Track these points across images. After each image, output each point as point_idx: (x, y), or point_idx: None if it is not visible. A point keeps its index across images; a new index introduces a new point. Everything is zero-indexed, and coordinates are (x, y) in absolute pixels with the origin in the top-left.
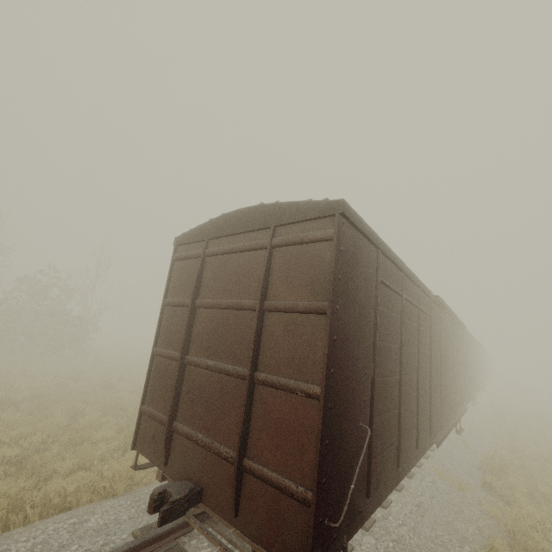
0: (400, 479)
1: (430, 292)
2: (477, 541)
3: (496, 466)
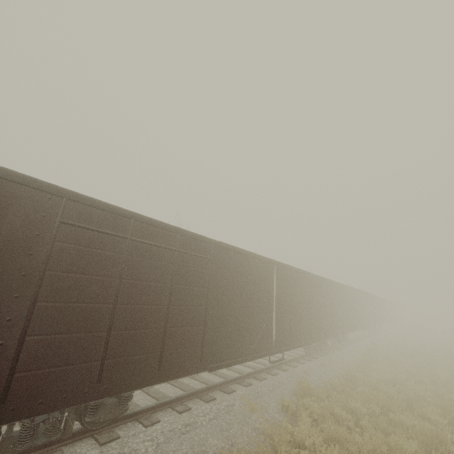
0: (107, 394)
1: (210, 239)
2: (217, 453)
3: (304, 390)
